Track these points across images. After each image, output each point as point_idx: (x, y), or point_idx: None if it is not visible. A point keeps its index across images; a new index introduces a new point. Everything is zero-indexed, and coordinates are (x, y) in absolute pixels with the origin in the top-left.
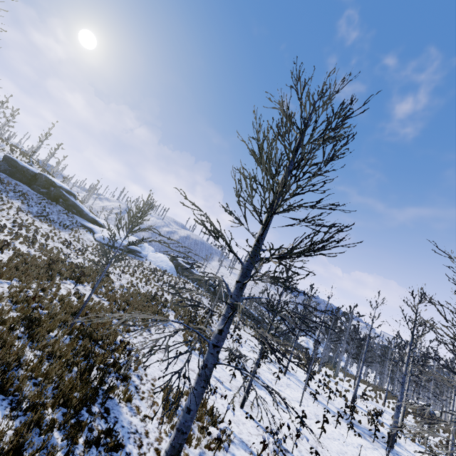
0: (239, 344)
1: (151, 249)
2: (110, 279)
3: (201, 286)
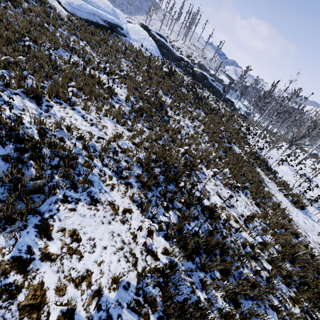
0: (310, 183)
1: (123, 17)
2: (174, 120)
3: (181, 68)
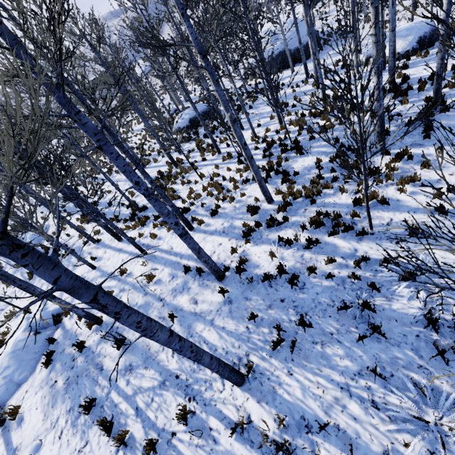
0: None
1: None
2: None
3: None
